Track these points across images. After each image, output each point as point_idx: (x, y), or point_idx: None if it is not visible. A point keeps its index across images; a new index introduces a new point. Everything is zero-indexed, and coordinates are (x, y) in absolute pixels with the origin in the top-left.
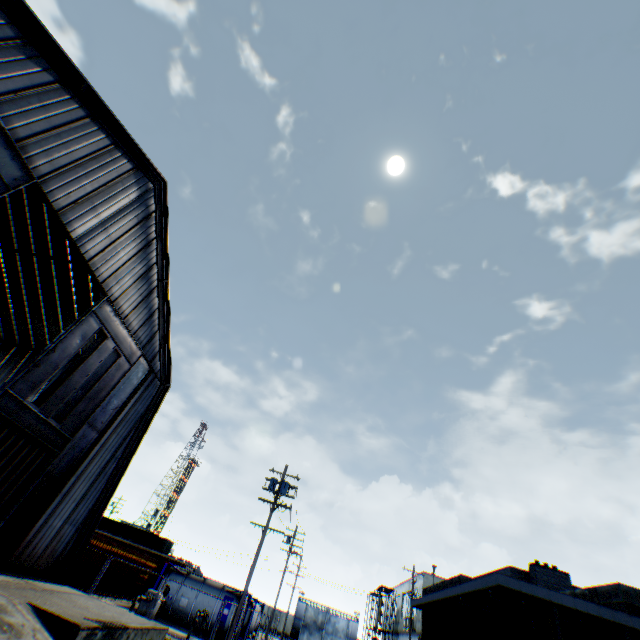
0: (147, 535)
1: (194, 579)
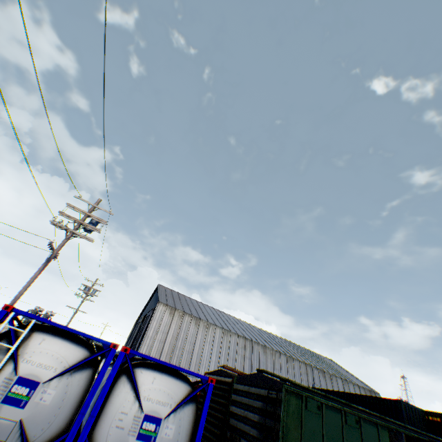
0: None
1: None
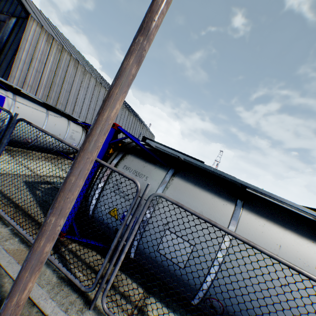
0: None
1: None
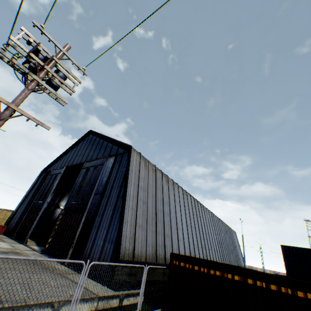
0: None
1: None
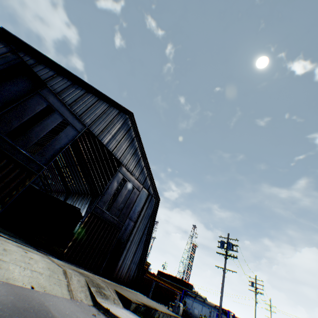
0: (179, 280)
1: (198, 300)
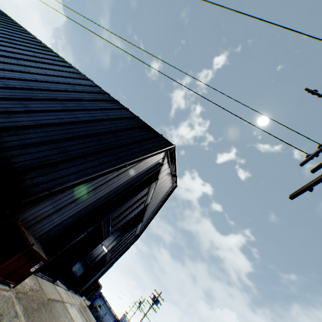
0: None
1: (107, 305)
